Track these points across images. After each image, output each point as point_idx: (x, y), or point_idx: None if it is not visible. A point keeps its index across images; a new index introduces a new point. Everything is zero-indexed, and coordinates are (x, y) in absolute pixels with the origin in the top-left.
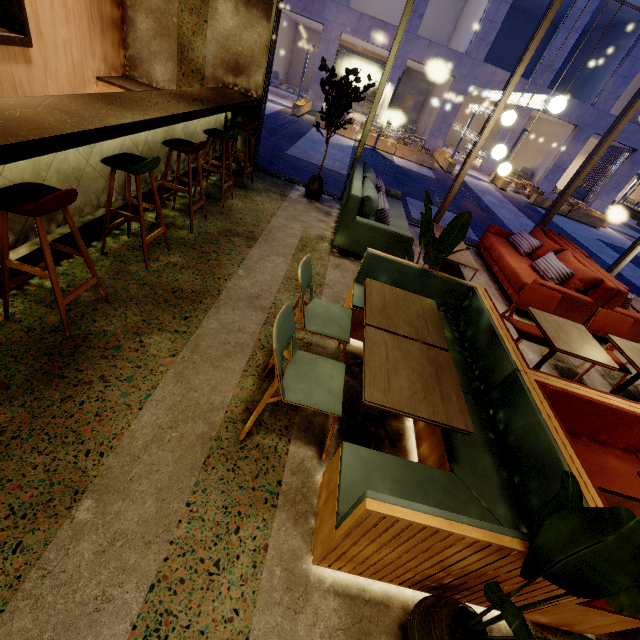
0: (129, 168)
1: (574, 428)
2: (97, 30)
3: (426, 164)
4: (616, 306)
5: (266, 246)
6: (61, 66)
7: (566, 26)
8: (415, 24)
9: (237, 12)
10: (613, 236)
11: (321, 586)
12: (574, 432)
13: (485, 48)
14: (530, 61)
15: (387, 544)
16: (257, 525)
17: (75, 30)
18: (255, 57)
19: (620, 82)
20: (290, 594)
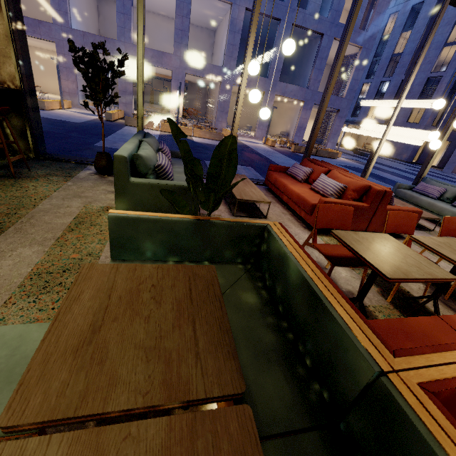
0: None
1: None
2: None
3: (217, 138)
4: (387, 204)
5: (15, 237)
6: None
7: (277, 44)
8: (184, 51)
9: None
10: (346, 161)
11: None
12: None
13: (234, 61)
14: (264, 69)
15: None
16: None
17: None
18: None
19: (318, 73)
20: None
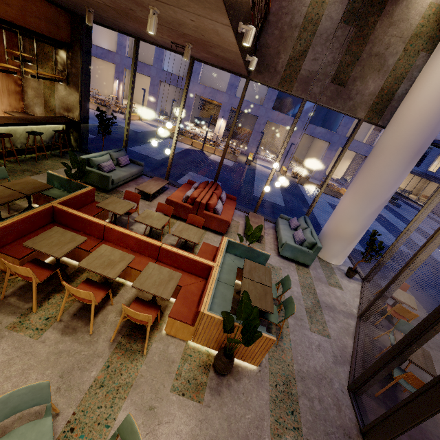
0: None
1: (76, 227)
2: (6, 95)
3: (232, 159)
4: (203, 210)
5: (41, 176)
6: None
7: None
8: (233, 91)
9: (66, 89)
10: None
11: None
12: (78, 230)
13: (271, 103)
14: None
15: None
16: None
17: None
18: (75, 105)
19: (348, 121)
20: None
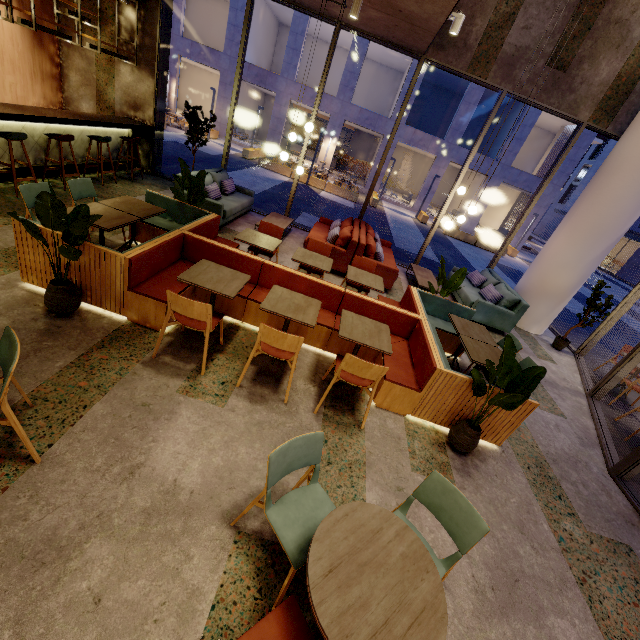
0: (3, 135)
1: None
2: (38, 79)
3: (351, 199)
4: (362, 255)
5: None
6: (7, 97)
7: (466, 100)
8: (348, 95)
9: (133, 73)
10: (515, 262)
11: (23, 288)
12: None
13: (405, 114)
14: None
15: (34, 248)
16: (5, 270)
17: (20, 78)
18: (147, 100)
19: (515, 143)
20: (4, 286)
